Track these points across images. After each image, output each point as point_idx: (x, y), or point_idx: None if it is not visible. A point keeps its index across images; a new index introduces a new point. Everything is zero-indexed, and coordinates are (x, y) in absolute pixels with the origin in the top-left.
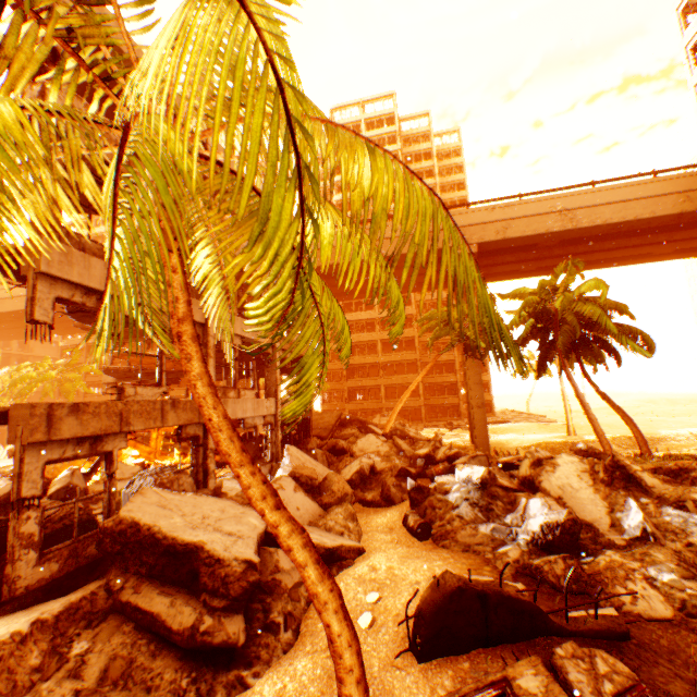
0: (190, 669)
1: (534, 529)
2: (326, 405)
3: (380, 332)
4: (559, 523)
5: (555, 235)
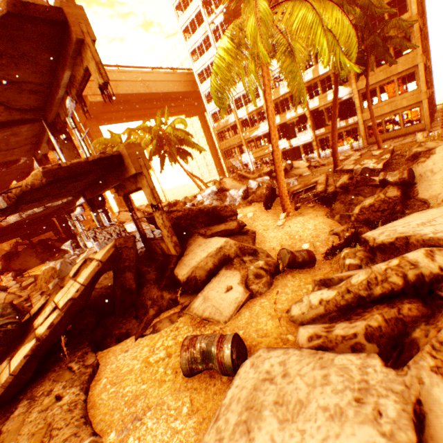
0: (244, 235)
1: (241, 194)
2: None
3: None
4: (246, 189)
5: (142, 96)
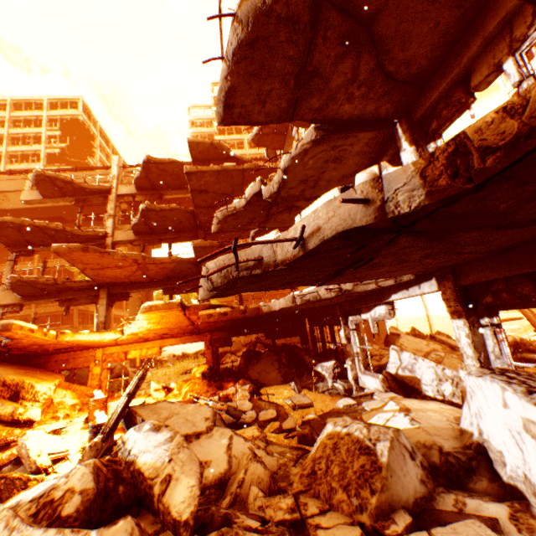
0: None
1: None
2: None
3: None
4: None
5: None
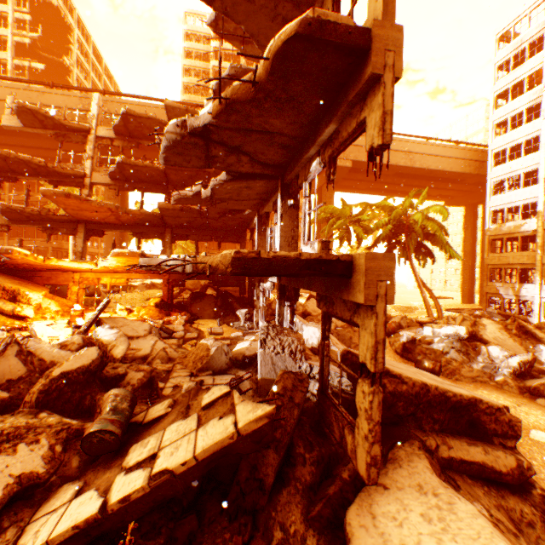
0: (523, 500)
1: (513, 365)
2: None
3: None
4: (528, 361)
5: (398, 168)
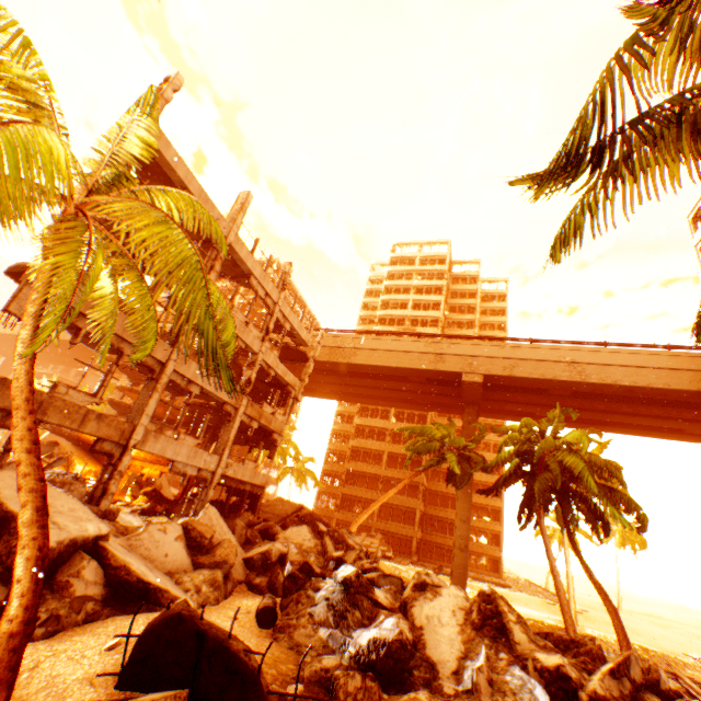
0: None
1: (362, 642)
2: (318, 508)
3: (389, 444)
4: (387, 641)
5: (564, 384)
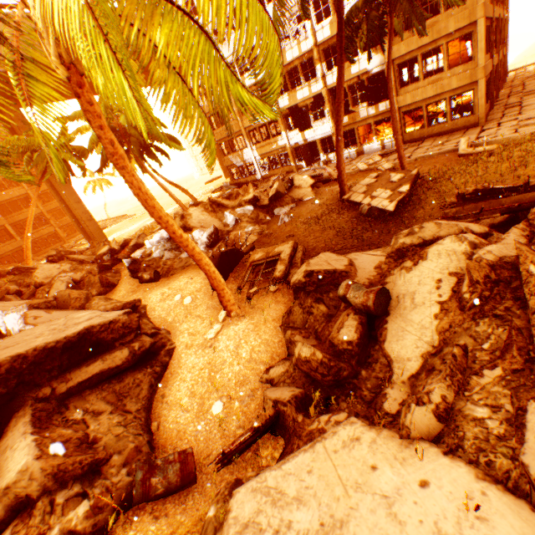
0: (145, 367)
1: (205, 241)
2: None
3: None
4: (213, 232)
5: None
